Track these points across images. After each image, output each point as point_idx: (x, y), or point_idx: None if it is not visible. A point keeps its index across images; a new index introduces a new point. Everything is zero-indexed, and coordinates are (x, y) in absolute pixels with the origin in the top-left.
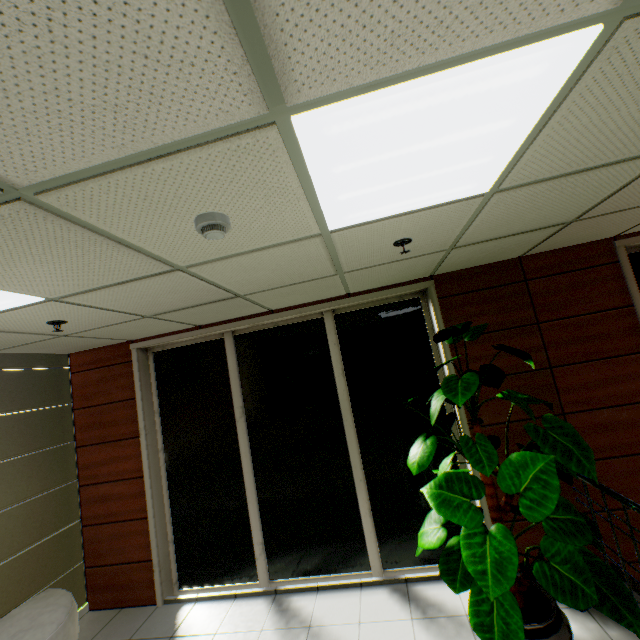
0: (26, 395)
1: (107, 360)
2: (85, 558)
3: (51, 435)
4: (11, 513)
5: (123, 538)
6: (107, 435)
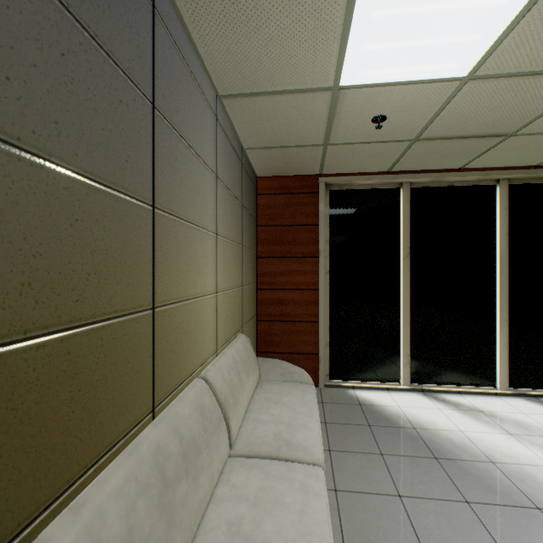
0: (248, 199)
1: (293, 188)
2: (257, 345)
3: (252, 240)
4: (245, 291)
5: (293, 334)
6: (286, 252)
